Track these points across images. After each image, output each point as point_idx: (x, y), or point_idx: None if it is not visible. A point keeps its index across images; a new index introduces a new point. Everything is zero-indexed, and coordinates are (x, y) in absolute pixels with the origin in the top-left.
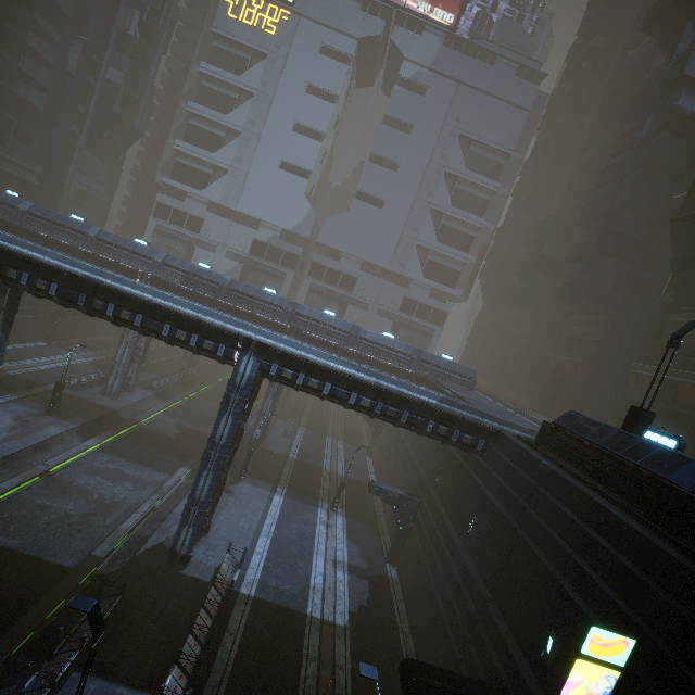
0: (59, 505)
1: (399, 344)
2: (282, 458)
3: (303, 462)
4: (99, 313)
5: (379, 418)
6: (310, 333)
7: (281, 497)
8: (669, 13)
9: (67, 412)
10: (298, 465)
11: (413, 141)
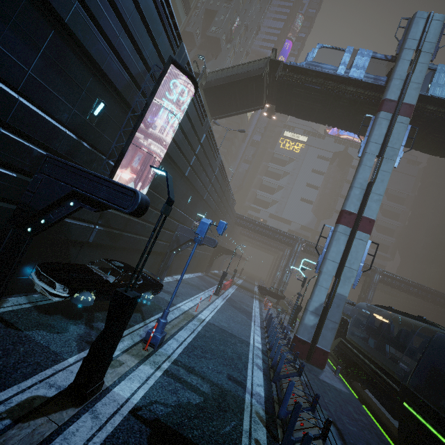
0: None
1: None
2: None
3: None
4: None
5: (417, 296)
6: None
7: None
8: None
9: None
10: None
11: None
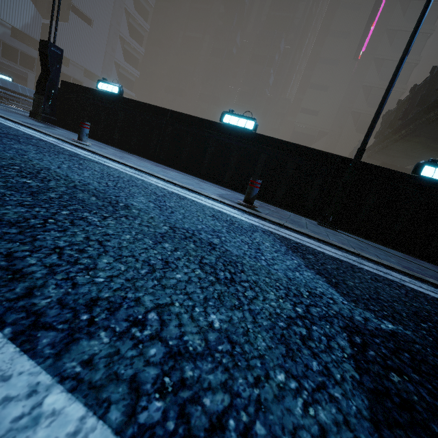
0: None
1: None
2: None
3: None
4: None
5: None
6: None
7: None
8: None
9: None
10: None
11: None
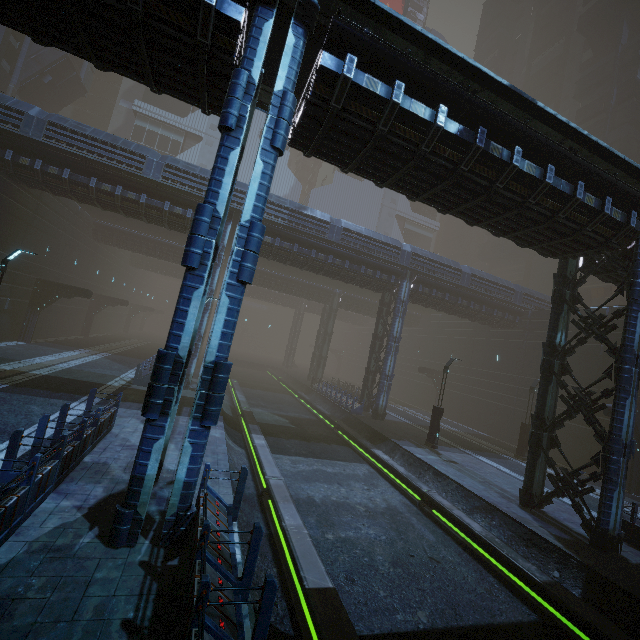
0: (356, 533)
1: (501, 280)
2: (409, 425)
3: (423, 425)
4: (485, 167)
5: None
6: (424, 276)
7: (483, 458)
8: (603, 17)
9: (183, 409)
10: (427, 428)
11: None
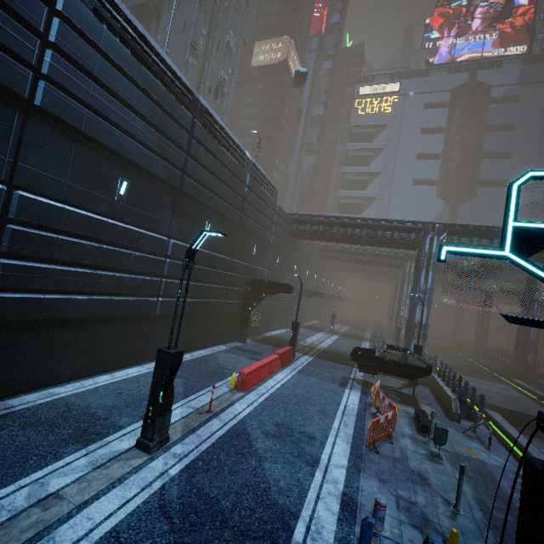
0: (487, 393)
1: None
2: None
3: None
4: None
5: None
6: None
7: None
8: None
9: None
10: None
11: (519, 133)
